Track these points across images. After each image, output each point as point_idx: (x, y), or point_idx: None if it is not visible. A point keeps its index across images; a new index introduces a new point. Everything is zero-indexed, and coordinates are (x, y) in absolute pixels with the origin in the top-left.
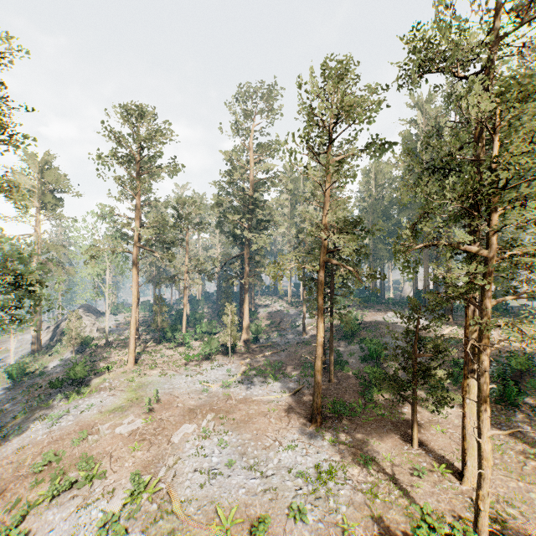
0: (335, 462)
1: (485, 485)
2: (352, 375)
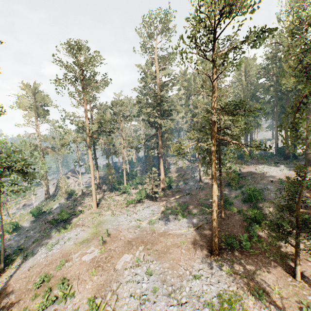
0: (233, 292)
1: None
2: (237, 213)
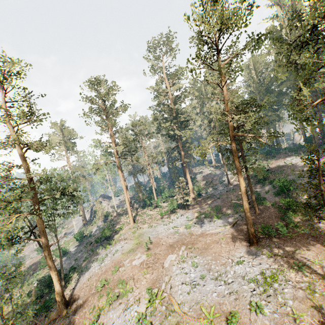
0: (275, 269)
1: None
2: (271, 206)
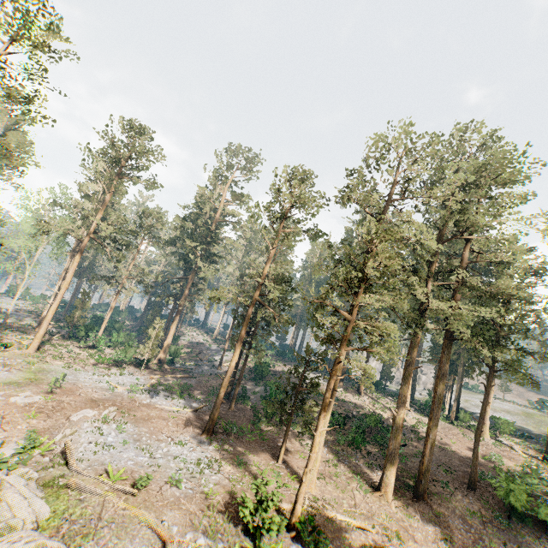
0: (214, 459)
1: (309, 464)
2: (250, 408)
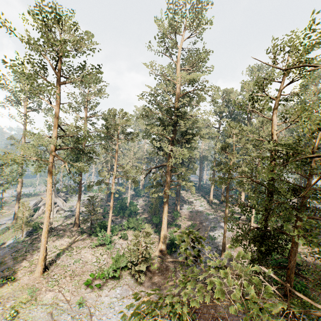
0: None
1: None
2: None
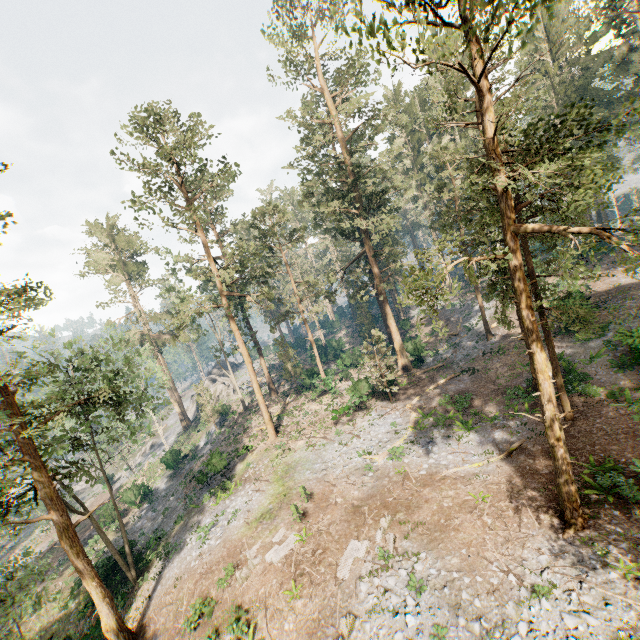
0: None
1: None
2: (606, 400)
